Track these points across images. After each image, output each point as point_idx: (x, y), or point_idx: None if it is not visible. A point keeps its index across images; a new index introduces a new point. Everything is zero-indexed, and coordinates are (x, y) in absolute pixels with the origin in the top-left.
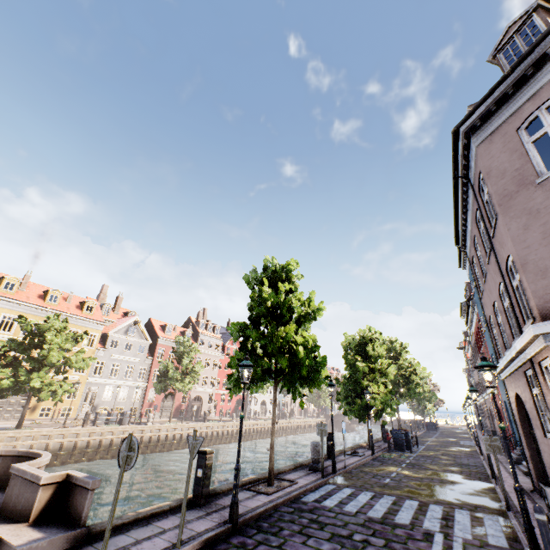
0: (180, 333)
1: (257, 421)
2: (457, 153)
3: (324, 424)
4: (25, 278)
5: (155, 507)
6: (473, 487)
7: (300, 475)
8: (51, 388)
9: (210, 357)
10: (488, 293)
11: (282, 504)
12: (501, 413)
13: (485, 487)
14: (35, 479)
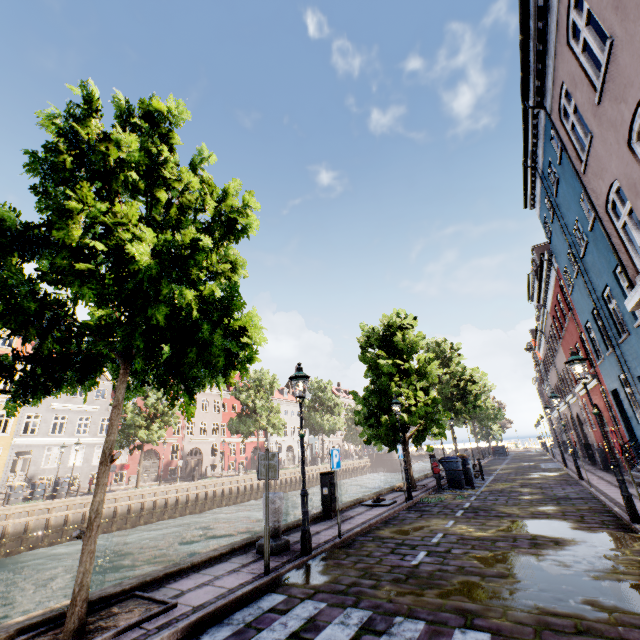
0: None
1: None
2: None
3: (272, 455)
4: None
5: None
6: (606, 551)
7: (217, 574)
8: None
9: (209, 398)
10: (612, 114)
11: None
12: (603, 414)
13: (633, 547)
14: None
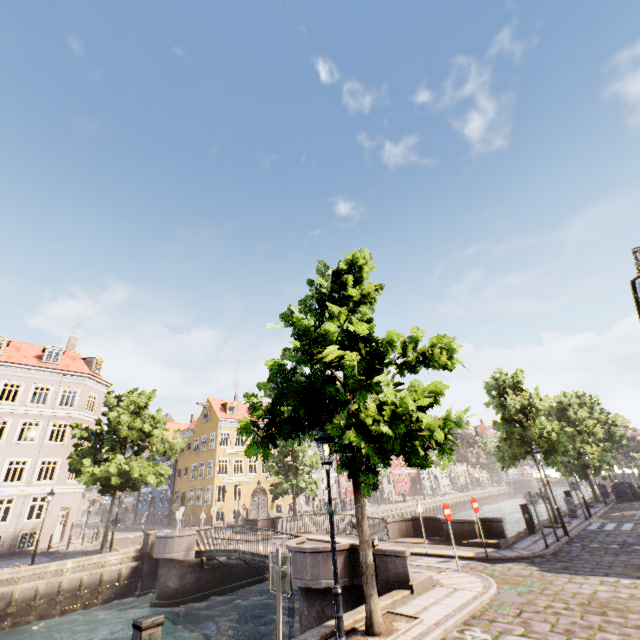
0: None
1: (446, 496)
2: (635, 288)
3: (574, 483)
4: (236, 400)
5: (515, 534)
6: None
7: (567, 520)
8: (310, 486)
9: None
10: None
11: (578, 530)
12: None
13: None
14: (469, 521)
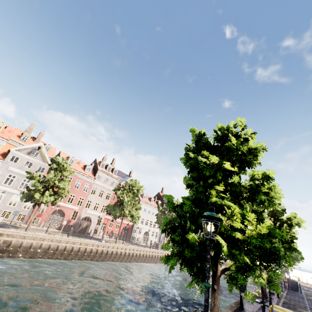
0: (82, 167)
1: (126, 246)
2: None
3: None
4: None
5: None
6: None
7: None
8: None
9: (105, 190)
10: None
11: None
12: None
13: None
14: None
